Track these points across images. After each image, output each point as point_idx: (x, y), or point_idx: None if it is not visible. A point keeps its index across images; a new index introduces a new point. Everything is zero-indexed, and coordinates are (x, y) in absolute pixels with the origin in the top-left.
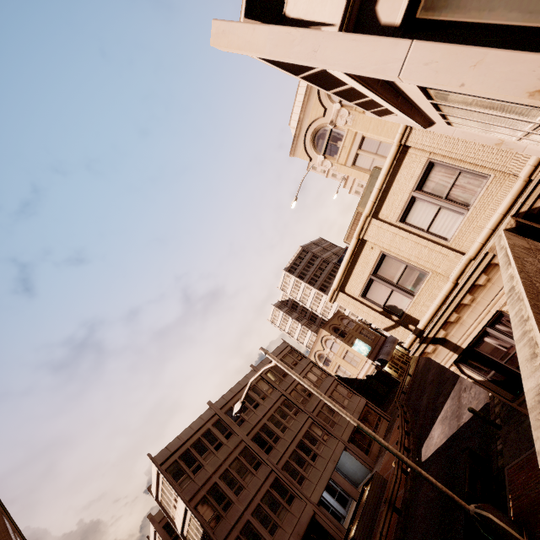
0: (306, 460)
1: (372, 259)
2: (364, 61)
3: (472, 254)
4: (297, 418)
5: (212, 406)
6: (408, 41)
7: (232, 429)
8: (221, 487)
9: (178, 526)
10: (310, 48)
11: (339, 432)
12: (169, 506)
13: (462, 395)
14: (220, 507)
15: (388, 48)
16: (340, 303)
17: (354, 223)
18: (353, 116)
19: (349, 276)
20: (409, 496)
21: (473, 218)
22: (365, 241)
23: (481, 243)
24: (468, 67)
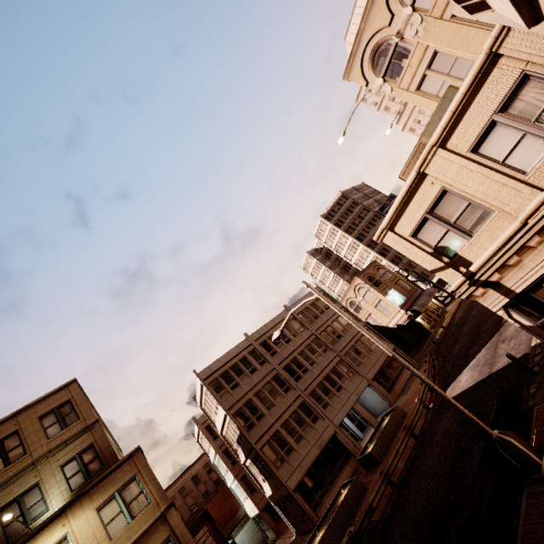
0: (331, 390)
1: (430, 196)
2: None
3: None
4: (325, 355)
5: (247, 337)
6: None
7: (265, 358)
8: (255, 402)
9: (218, 428)
10: None
11: (364, 371)
12: (211, 412)
13: (500, 346)
14: (254, 417)
15: None
16: (387, 242)
17: (414, 156)
18: (426, 24)
19: (401, 214)
20: (428, 427)
21: None
22: (426, 175)
23: None
24: None
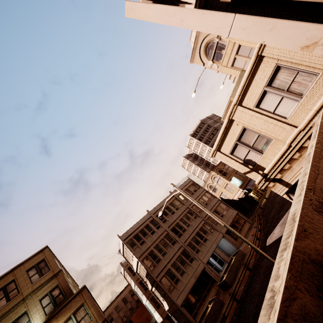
0: (200, 241)
1: (237, 131)
2: (209, 27)
3: (301, 127)
4: (196, 220)
5: (148, 212)
6: (233, 14)
7: (160, 224)
8: (155, 252)
9: (134, 269)
10: (179, 19)
11: (220, 228)
12: (129, 259)
13: None
14: (155, 261)
15: (222, 19)
16: (217, 158)
17: (228, 108)
18: None
19: (223, 142)
20: (257, 262)
21: (305, 103)
22: (233, 120)
23: (308, 120)
24: (267, 31)
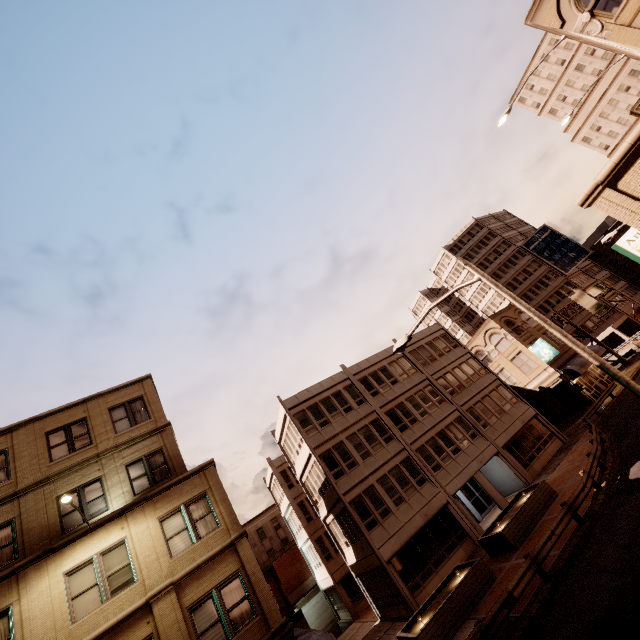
0: (446, 451)
1: None
2: None
3: None
4: (441, 406)
5: (345, 370)
6: None
7: (364, 397)
8: (347, 447)
9: (298, 472)
10: None
11: (492, 435)
12: (291, 451)
13: None
14: (345, 464)
15: None
16: (600, 207)
17: None
18: None
19: (637, 157)
20: (600, 510)
21: None
22: None
23: None
24: None
